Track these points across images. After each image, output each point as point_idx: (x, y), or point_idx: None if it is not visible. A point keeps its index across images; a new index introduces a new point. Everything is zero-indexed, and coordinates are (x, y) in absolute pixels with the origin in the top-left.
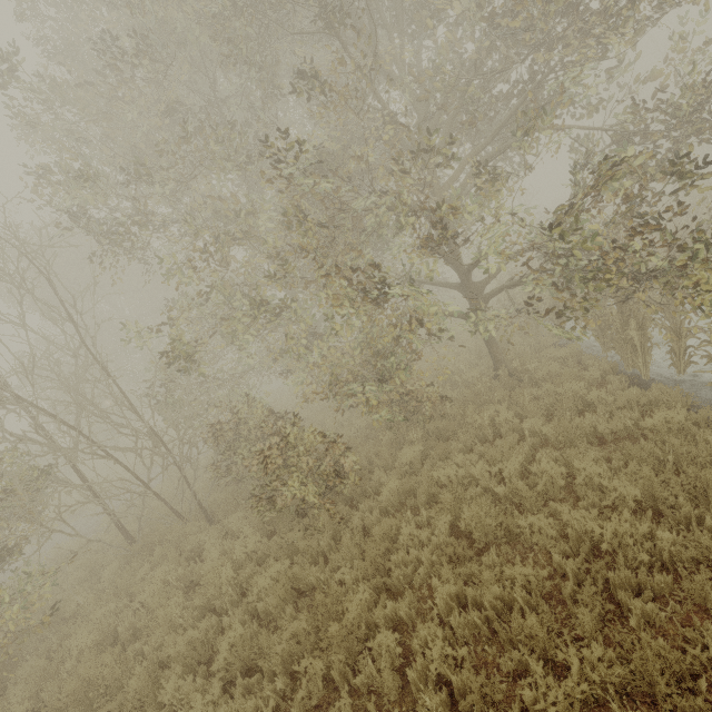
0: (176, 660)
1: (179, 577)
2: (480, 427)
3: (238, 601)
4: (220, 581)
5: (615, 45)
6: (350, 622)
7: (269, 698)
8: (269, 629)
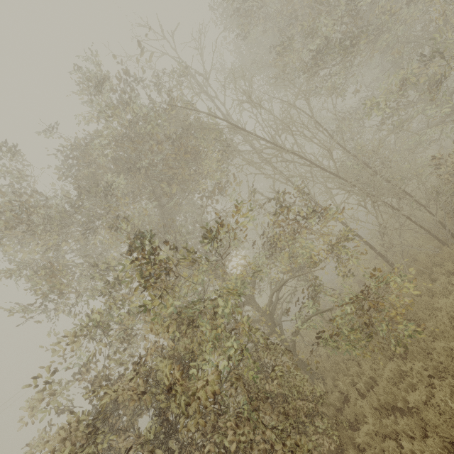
0: None
1: None
2: None
3: None
4: None
5: None
6: None
7: None
8: None
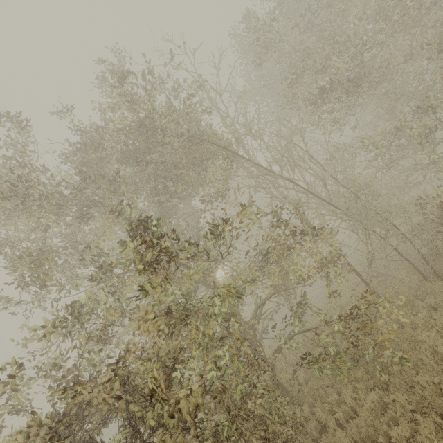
0: None
1: None
2: None
3: None
4: None
5: None
6: None
7: None
8: None
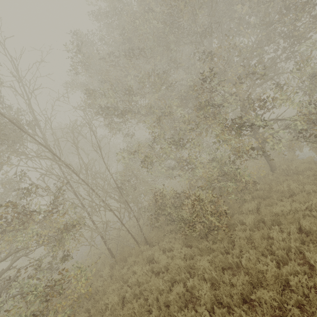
0: (172, 303)
1: (147, 270)
2: (280, 192)
3: (187, 277)
4: (177, 266)
5: None
6: (273, 274)
7: (239, 316)
8: (214, 287)
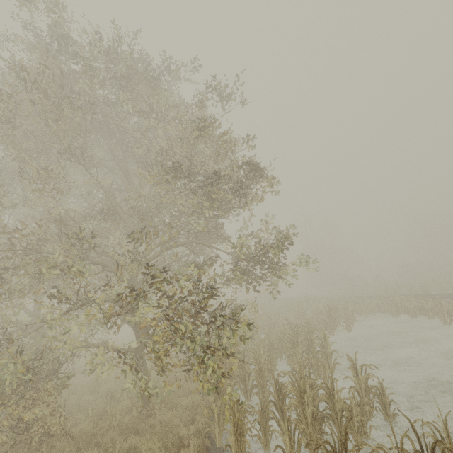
0: None
1: None
2: None
3: None
4: None
5: (207, 212)
6: None
7: None
8: None
